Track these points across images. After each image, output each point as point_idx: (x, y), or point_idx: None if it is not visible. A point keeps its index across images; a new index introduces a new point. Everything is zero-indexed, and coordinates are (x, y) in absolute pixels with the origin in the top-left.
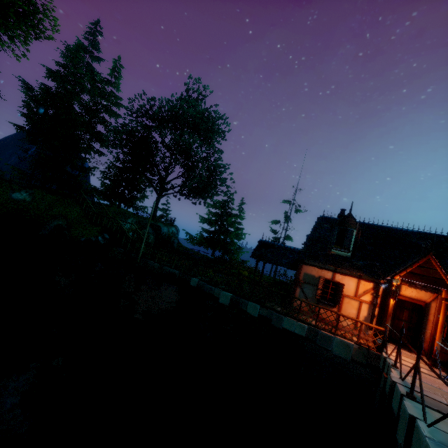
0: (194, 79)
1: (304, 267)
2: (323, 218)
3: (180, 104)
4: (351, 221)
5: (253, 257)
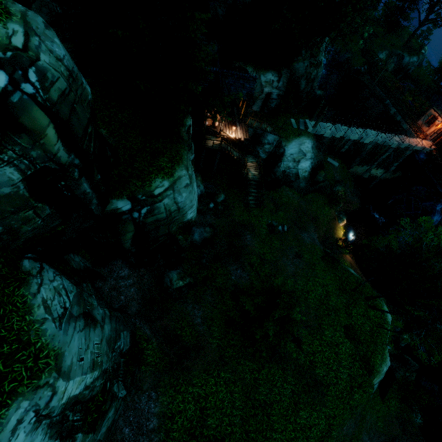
0: None
1: (432, 109)
2: None
3: None
4: None
5: (425, 98)
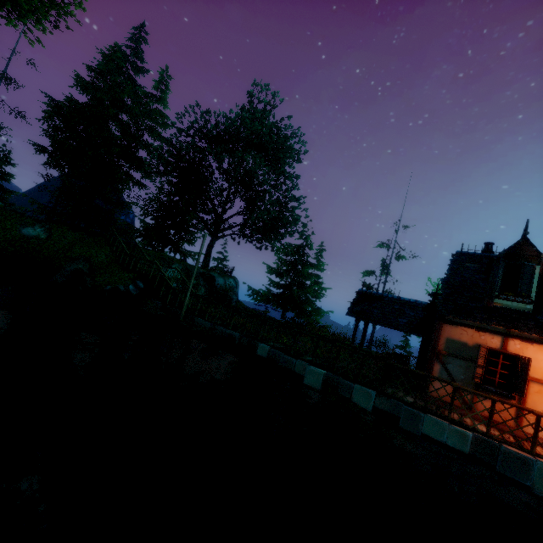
0: (261, 85)
1: (445, 329)
2: (463, 255)
3: (241, 118)
4: (527, 251)
5: (350, 314)
